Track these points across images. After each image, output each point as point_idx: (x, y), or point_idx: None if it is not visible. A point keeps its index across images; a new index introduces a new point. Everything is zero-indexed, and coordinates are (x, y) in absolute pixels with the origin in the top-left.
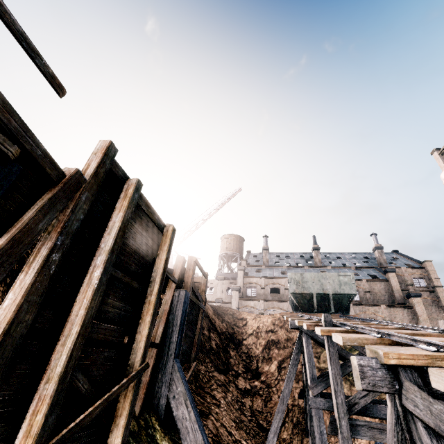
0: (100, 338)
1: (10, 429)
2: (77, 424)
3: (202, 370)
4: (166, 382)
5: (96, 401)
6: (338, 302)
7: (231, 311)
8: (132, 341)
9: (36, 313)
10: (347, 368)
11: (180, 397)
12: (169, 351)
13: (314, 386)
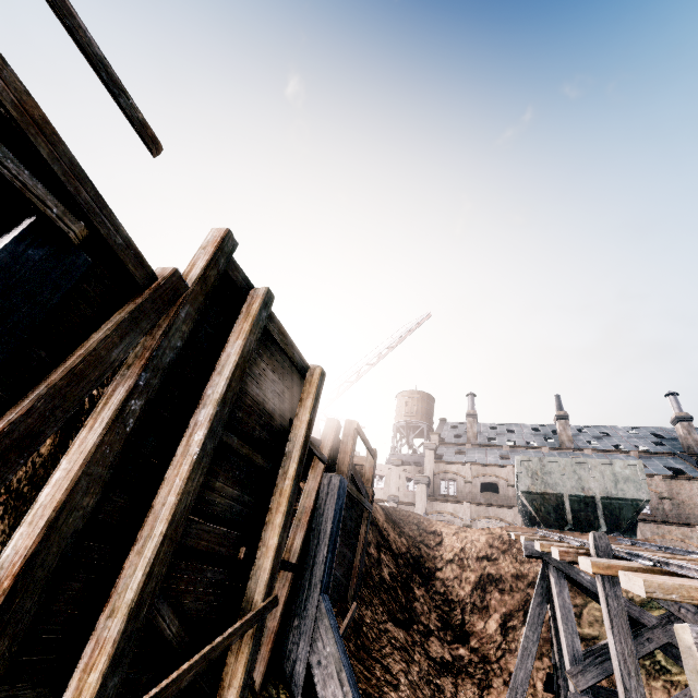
0: (200, 547)
1: (49, 692)
2: (154, 697)
3: (366, 618)
4: (307, 634)
5: (189, 656)
6: (614, 514)
7: (415, 518)
8: (251, 556)
9: (101, 496)
10: (644, 642)
11: (330, 665)
12: (312, 579)
13: (578, 672)
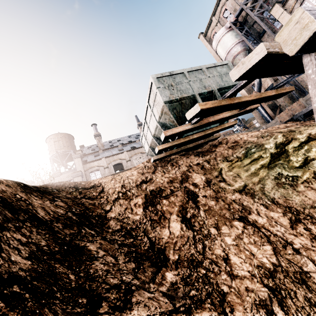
0: None
1: None
2: None
3: None
4: None
5: None
6: None
7: (71, 184)
8: None
9: None
10: None
11: None
12: None
13: None
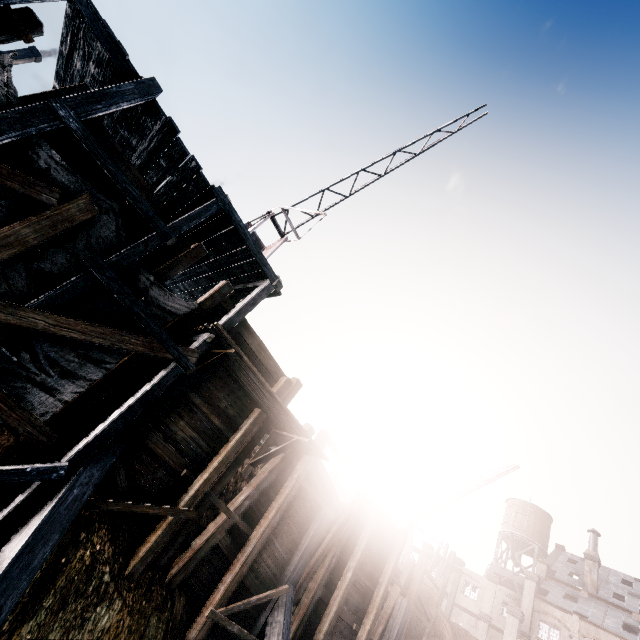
0: (341, 617)
1: None
2: None
3: None
4: None
5: None
6: None
7: None
8: (358, 629)
9: (322, 590)
10: None
11: None
12: None
13: None
